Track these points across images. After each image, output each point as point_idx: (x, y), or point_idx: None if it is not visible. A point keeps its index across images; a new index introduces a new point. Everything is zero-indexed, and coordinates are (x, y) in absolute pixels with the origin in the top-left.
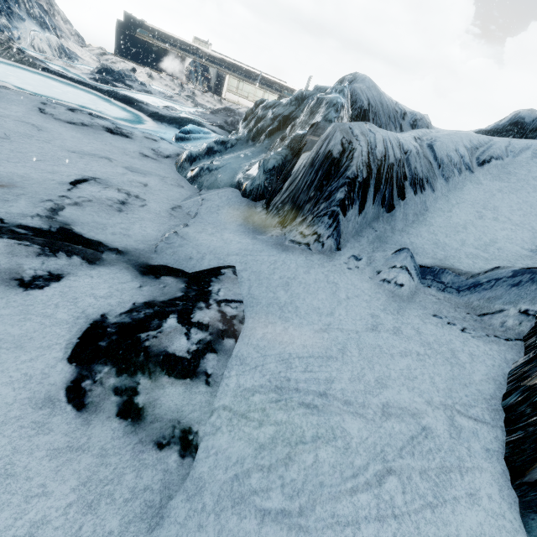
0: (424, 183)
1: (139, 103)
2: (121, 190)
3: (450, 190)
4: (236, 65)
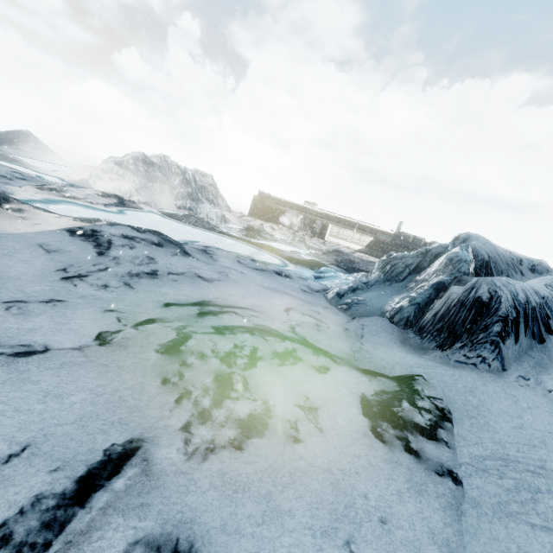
0: None
1: (278, 251)
2: (311, 316)
3: None
4: (337, 217)
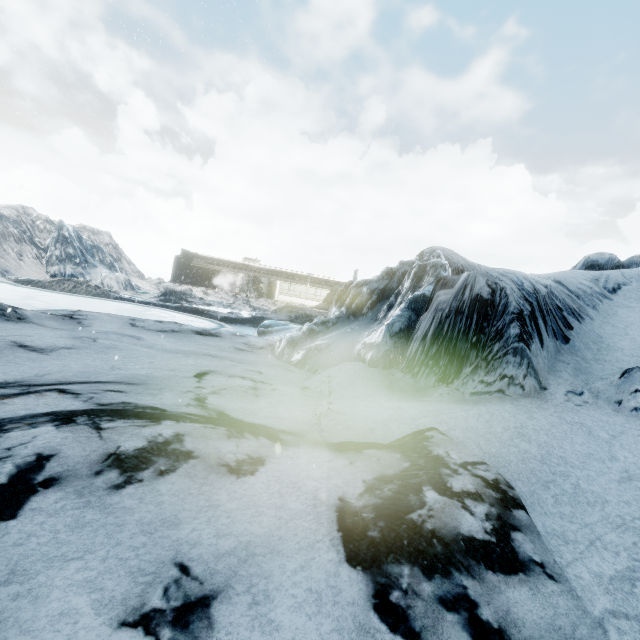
0: (579, 312)
1: (208, 312)
2: (244, 378)
3: (605, 317)
4: (285, 272)
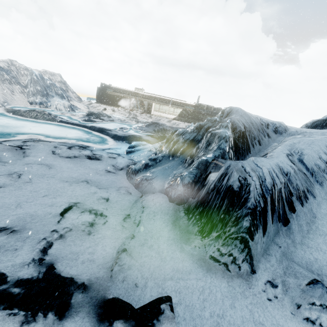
0: (306, 193)
1: (107, 130)
2: (91, 212)
3: (326, 193)
4: (157, 97)
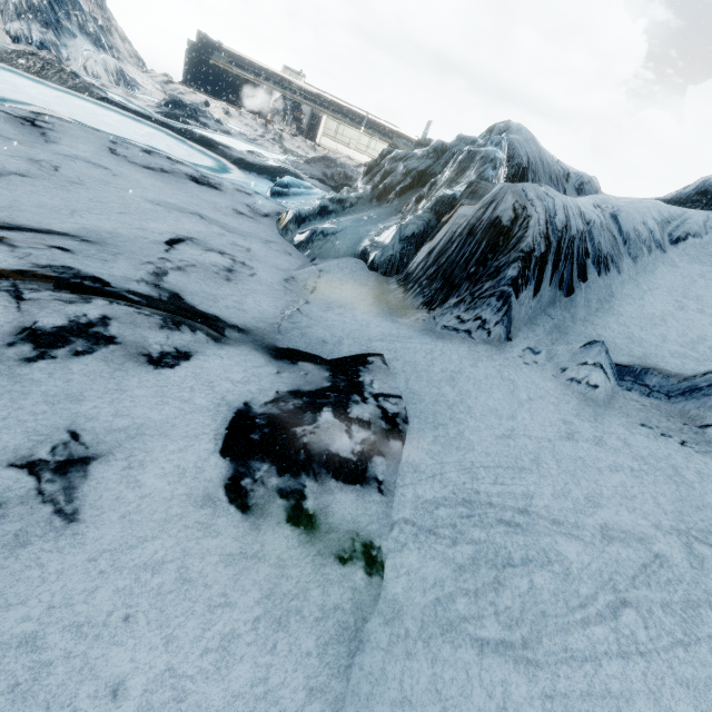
0: (609, 262)
1: (220, 146)
2: (224, 255)
3: (638, 273)
4: (336, 103)
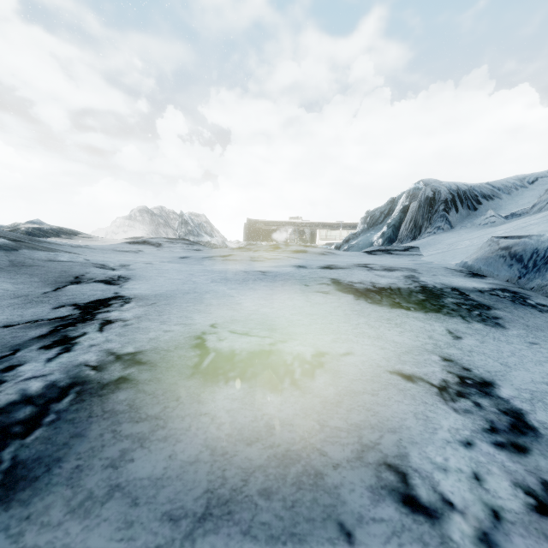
0: (492, 197)
1: None
2: None
3: (513, 197)
4: (321, 223)
